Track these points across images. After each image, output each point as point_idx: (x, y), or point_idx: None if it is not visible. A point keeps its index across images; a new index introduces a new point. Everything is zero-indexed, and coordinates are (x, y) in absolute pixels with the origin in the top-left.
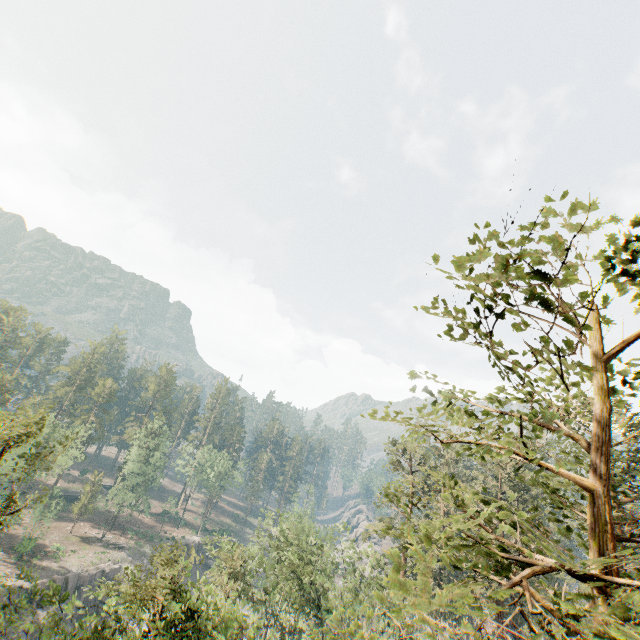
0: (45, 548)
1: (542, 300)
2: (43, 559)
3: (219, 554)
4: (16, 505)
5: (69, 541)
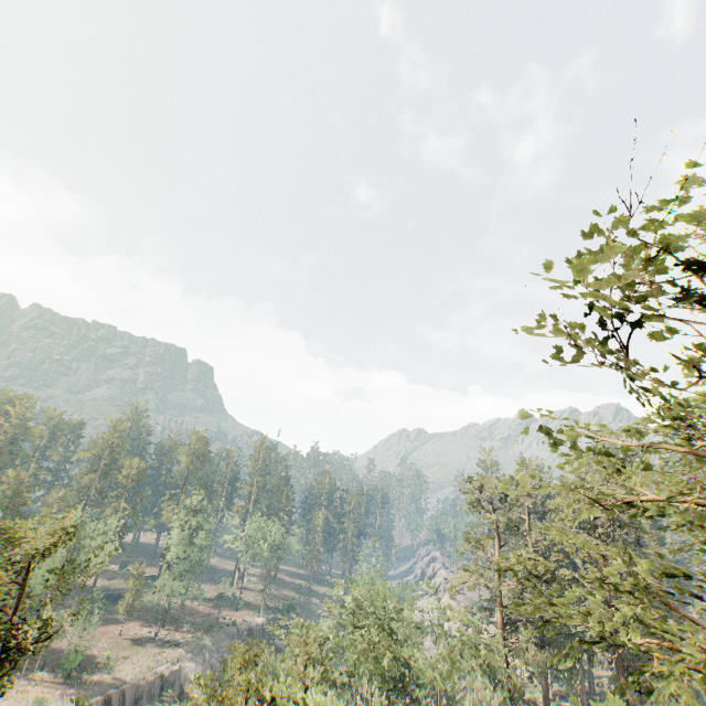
0: (94, 659)
1: (692, 293)
2: (93, 672)
3: (290, 640)
4: (51, 628)
5: (119, 646)
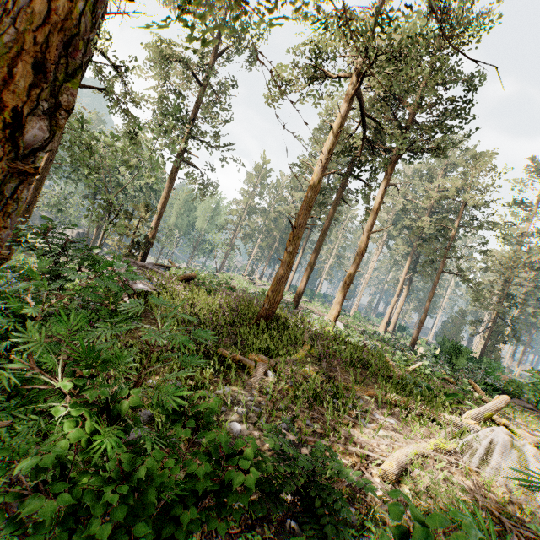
0: None
1: None
2: None
3: None
4: None
5: None
